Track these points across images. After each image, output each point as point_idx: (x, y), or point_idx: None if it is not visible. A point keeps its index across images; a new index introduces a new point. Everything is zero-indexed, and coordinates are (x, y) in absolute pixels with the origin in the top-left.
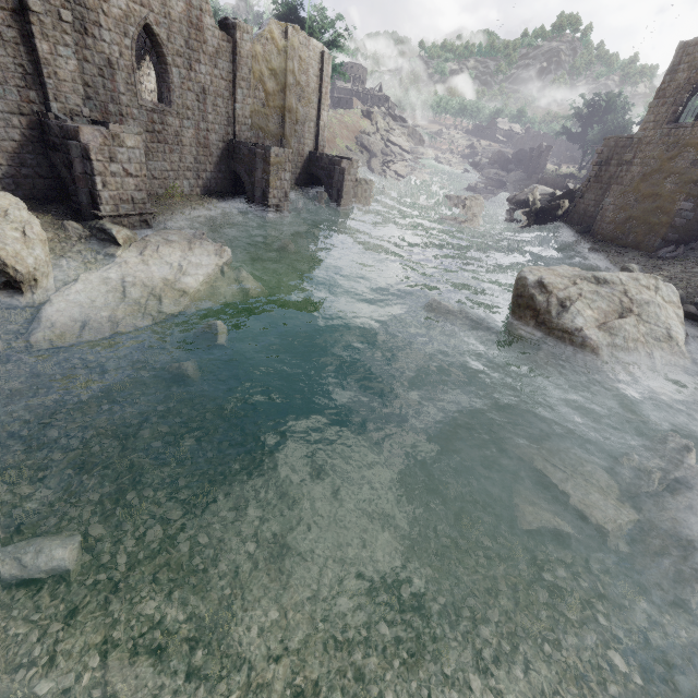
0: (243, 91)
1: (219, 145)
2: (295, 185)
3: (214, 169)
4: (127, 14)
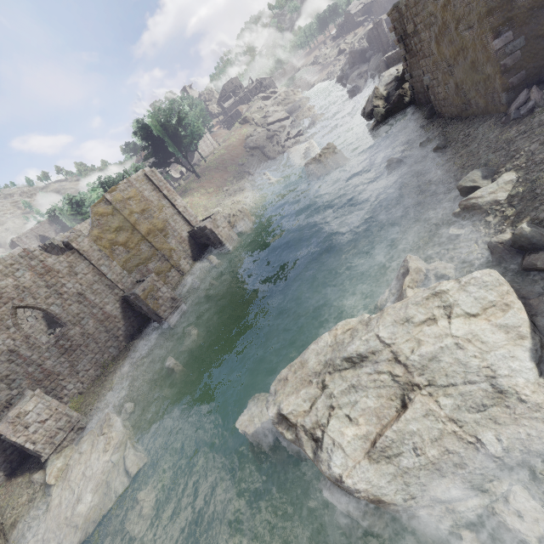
0: (105, 264)
1: (117, 306)
2: (193, 263)
3: (124, 321)
4: (1, 319)
